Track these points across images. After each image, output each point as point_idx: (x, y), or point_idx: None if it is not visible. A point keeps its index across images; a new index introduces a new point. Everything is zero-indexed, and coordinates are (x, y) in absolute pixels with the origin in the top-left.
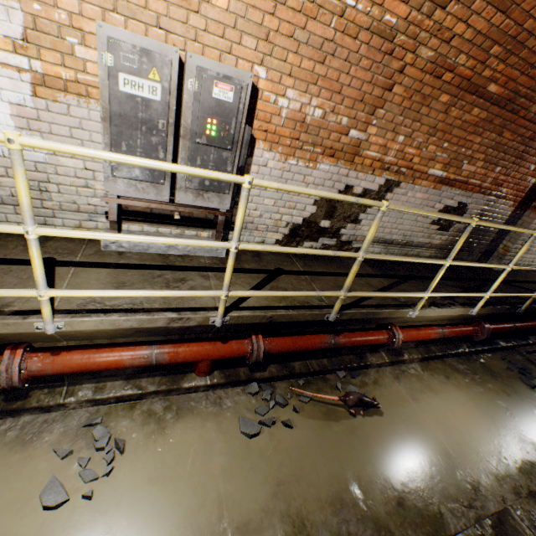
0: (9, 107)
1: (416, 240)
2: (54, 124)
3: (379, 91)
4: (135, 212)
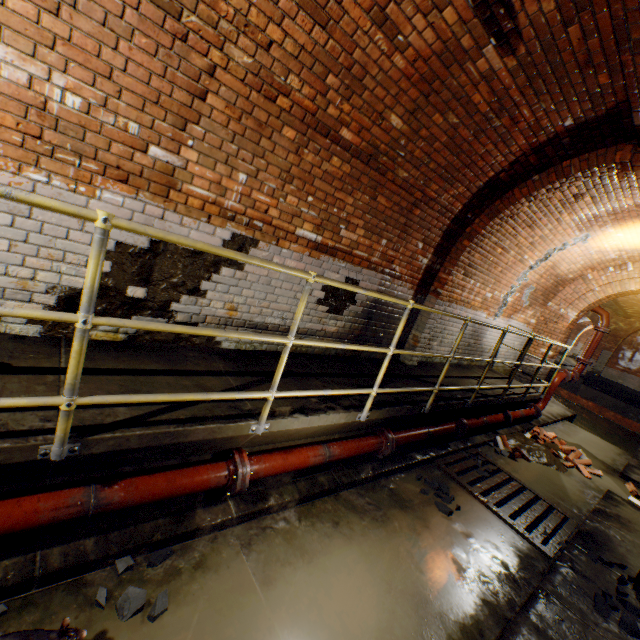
0: None
1: (304, 326)
2: None
3: (186, 96)
4: None
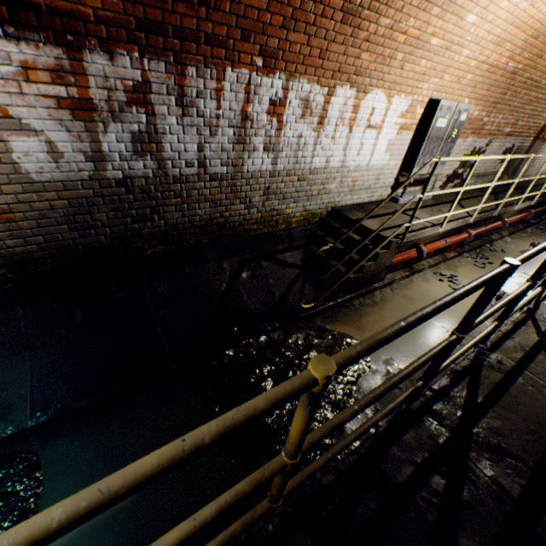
0: (387, 142)
1: (488, 172)
2: (395, 146)
3: (501, 96)
4: (399, 183)
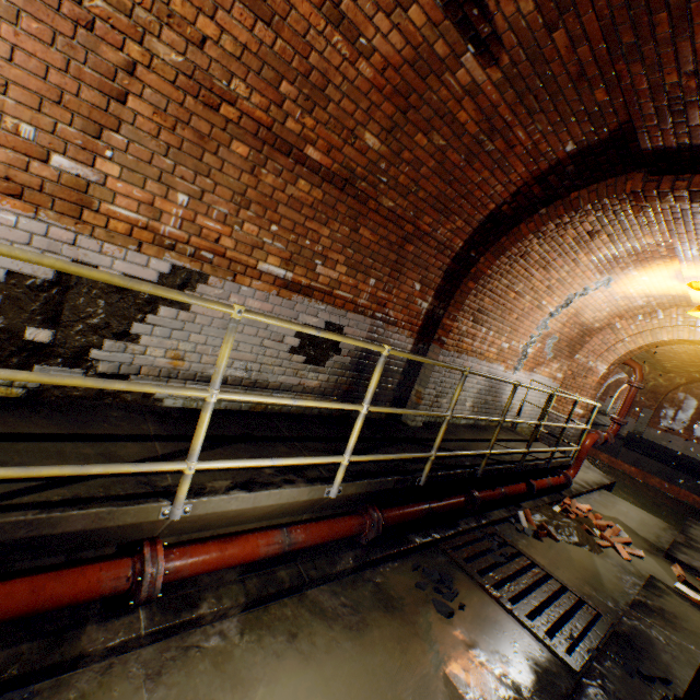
0: None
1: (275, 379)
2: None
3: (99, 97)
4: None
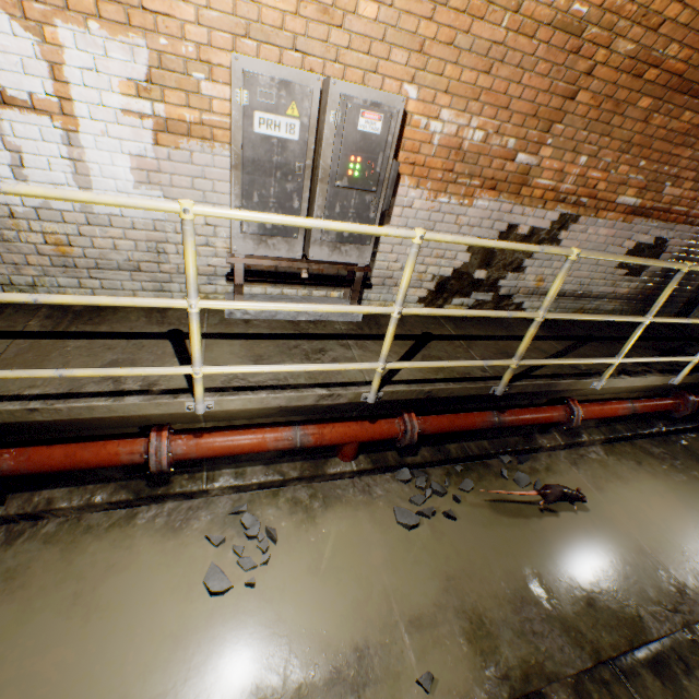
0: (129, 160)
1: (596, 290)
2: (175, 175)
3: (558, 101)
4: (258, 272)
